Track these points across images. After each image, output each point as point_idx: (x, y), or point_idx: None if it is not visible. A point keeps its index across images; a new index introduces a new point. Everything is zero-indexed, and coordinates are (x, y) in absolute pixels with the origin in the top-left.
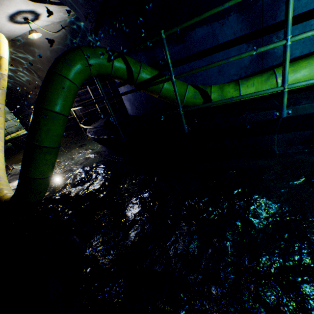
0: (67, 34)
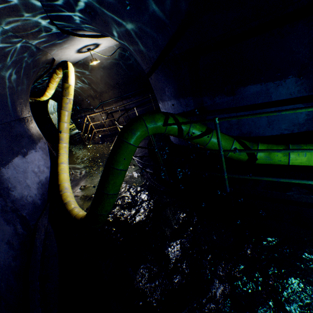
0: (119, 53)
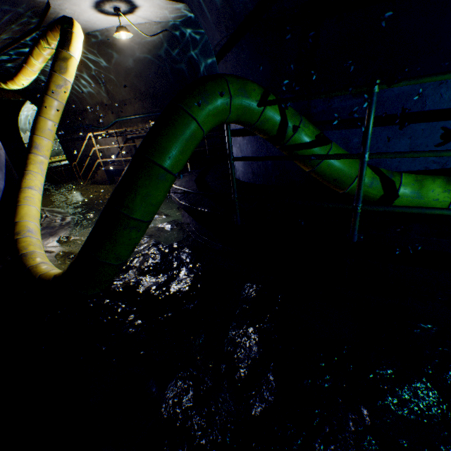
0: (164, 41)
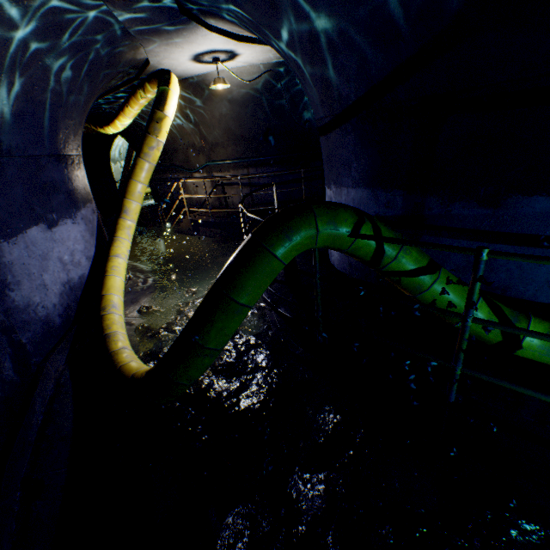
0: (266, 81)
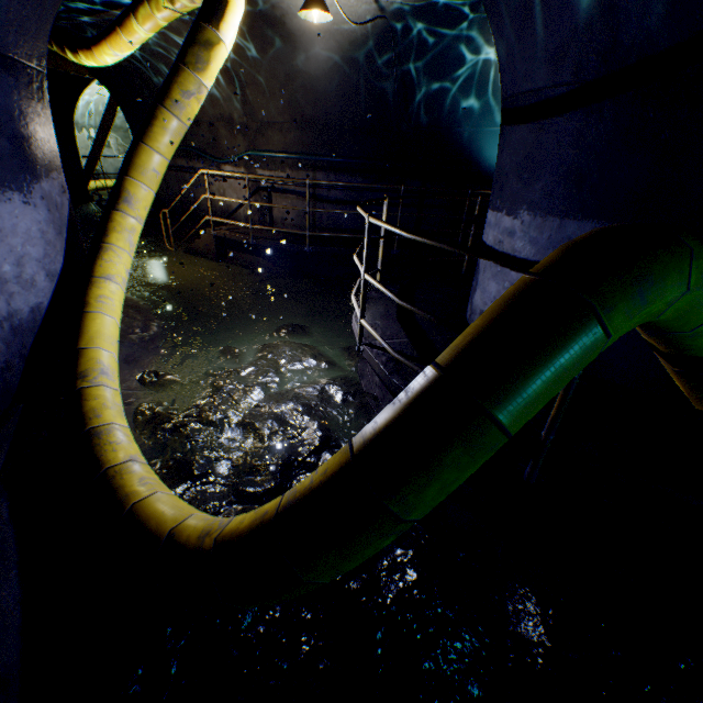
0: (371, 35)
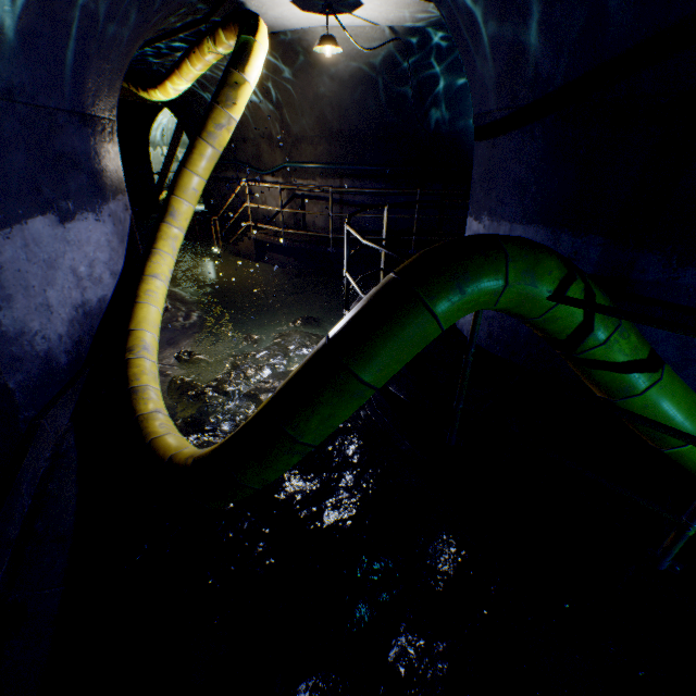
0: (388, 55)
